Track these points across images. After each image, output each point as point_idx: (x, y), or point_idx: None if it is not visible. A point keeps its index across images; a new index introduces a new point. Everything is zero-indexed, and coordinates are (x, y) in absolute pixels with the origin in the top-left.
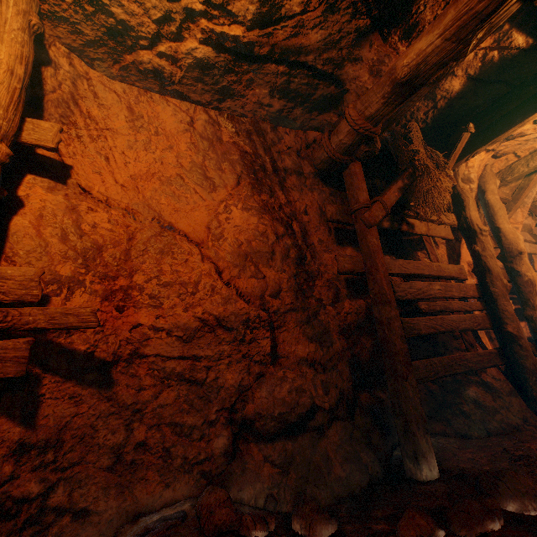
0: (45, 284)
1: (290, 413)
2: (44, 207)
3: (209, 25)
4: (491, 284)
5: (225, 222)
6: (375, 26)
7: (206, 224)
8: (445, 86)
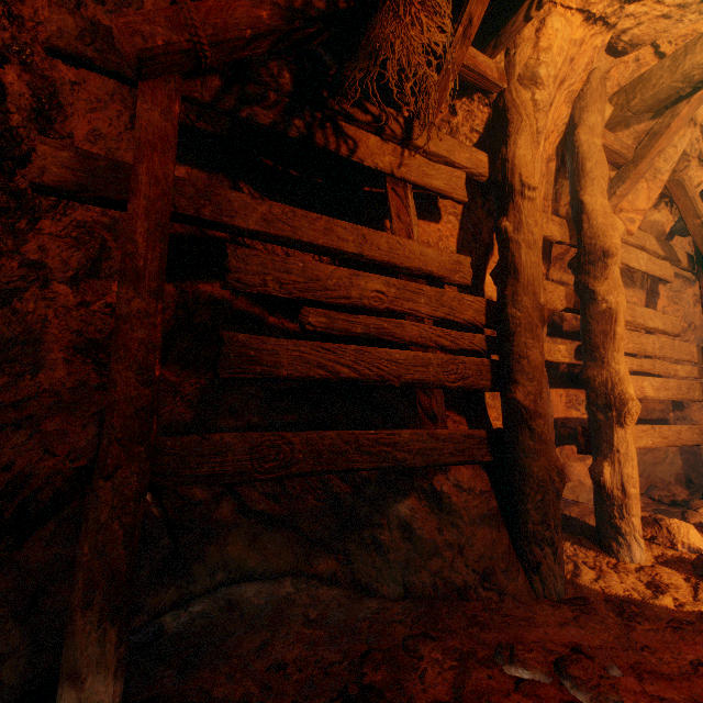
0: None
1: None
2: None
3: None
4: (511, 301)
5: None
6: None
7: None
8: None
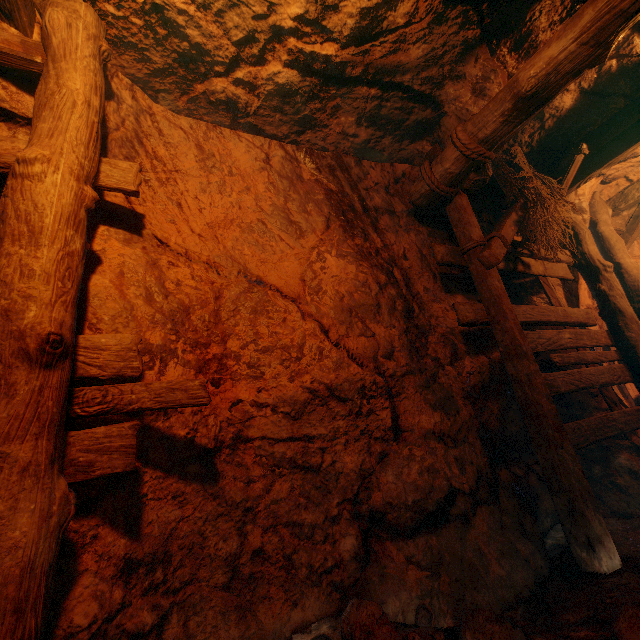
0: None
1: (426, 499)
2: (124, 263)
3: (298, 45)
4: (625, 329)
5: (320, 272)
6: (484, 37)
7: (300, 276)
8: (554, 102)
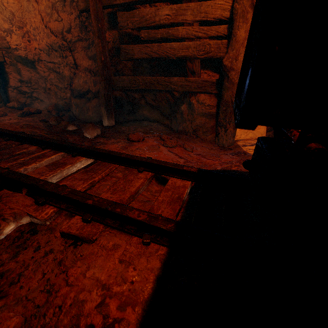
0: (4, 32)
1: (81, 90)
2: None
3: None
4: None
5: None
6: None
7: None
8: None
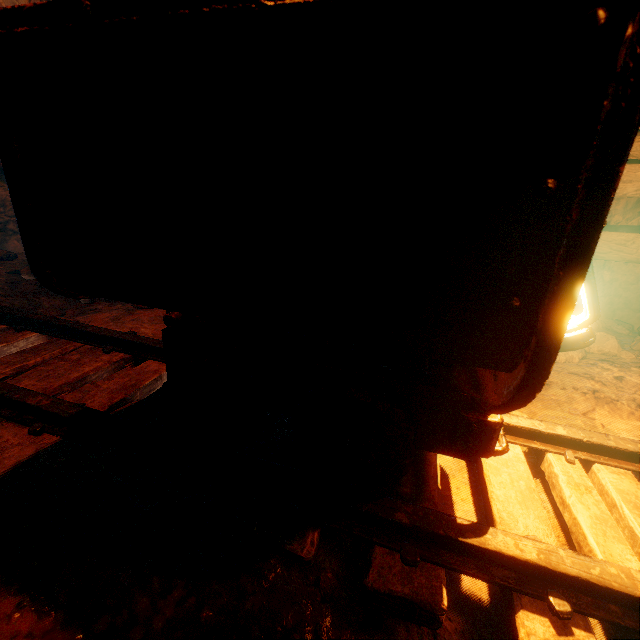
0: None
1: None
2: None
3: None
4: None
5: None
6: None
7: None
8: None
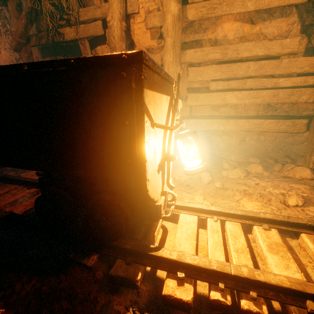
0: None
1: None
2: None
3: None
4: None
5: (1, 59)
6: None
7: None
8: None
